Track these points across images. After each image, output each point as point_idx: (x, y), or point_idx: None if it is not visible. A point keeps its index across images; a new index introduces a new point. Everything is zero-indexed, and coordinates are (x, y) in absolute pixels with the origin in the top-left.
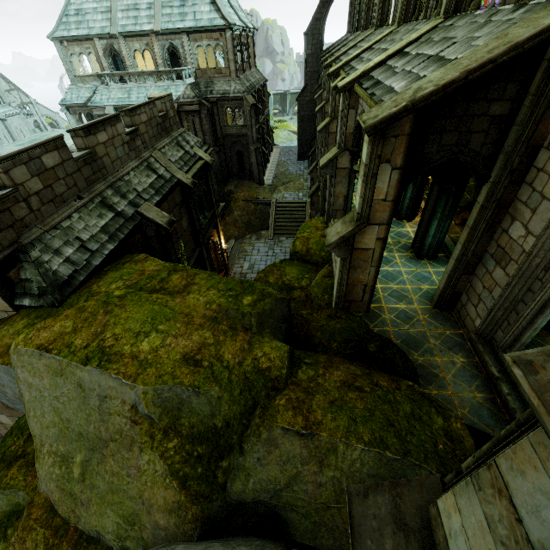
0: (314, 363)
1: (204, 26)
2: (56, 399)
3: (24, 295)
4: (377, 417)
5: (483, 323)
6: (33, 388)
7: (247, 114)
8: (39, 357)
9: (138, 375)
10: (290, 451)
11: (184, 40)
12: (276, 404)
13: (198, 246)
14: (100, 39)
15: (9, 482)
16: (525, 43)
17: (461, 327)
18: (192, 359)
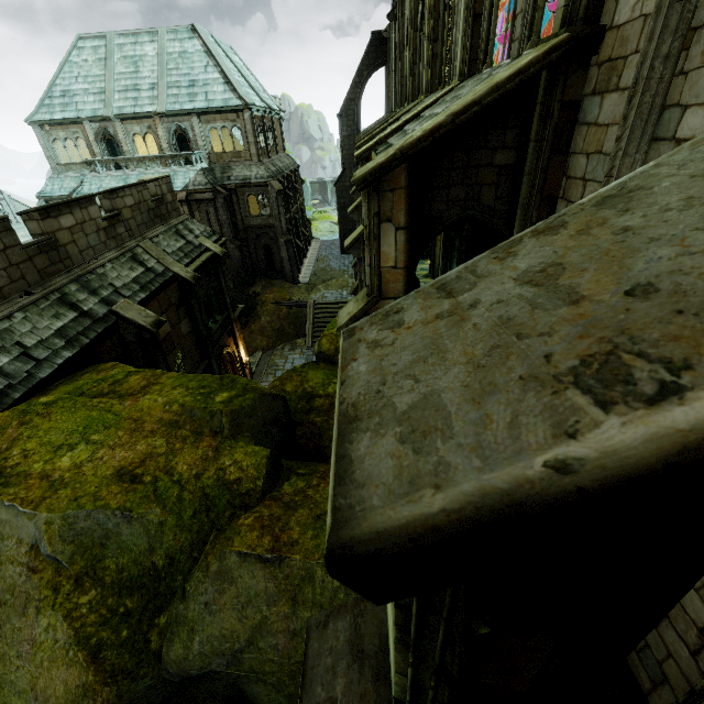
0: (308, 474)
1: (218, 106)
2: None
3: None
4: None
5: None
6: None
7: (273, 202)
8: None
9: (44, 499)
10: (250, 587)
11: (194, 122)
12: (238, 524)
13: (206, 357)
14: (92, 123)
15: None
16: (506, 83)
17: None
18: (130, 474)
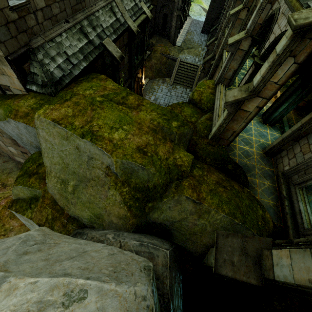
0: (201, 168)
1: None
2: (61, 151)
3: (32, 83)
4: (232, 203)
5: (289, 169)
6: (48, 142)
7: None
8: (53, 126)
9: (113, 151)
10: (186, 207)
11: None
12: (183, 184)
13: (130, 78)
14: None
15: (31, 184)
16: None
17: (274, 168)
18: (142, 150)
